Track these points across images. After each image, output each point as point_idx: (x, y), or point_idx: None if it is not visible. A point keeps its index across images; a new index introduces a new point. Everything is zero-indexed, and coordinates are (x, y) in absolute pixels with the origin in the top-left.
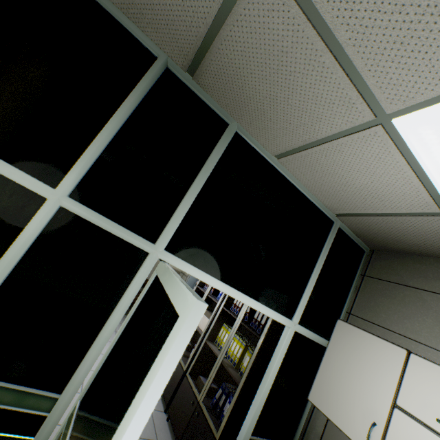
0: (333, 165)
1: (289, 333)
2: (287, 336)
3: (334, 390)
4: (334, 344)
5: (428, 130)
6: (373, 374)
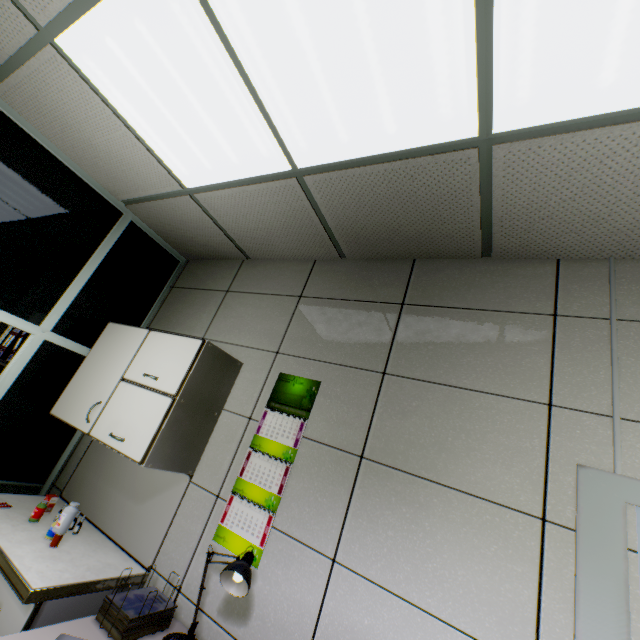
0: (58, 109)
1: (33, 342)
2: (29, 345)
3: (79, 391)
4: (96, 348)
5: (92, 63)
6: (118, 361)
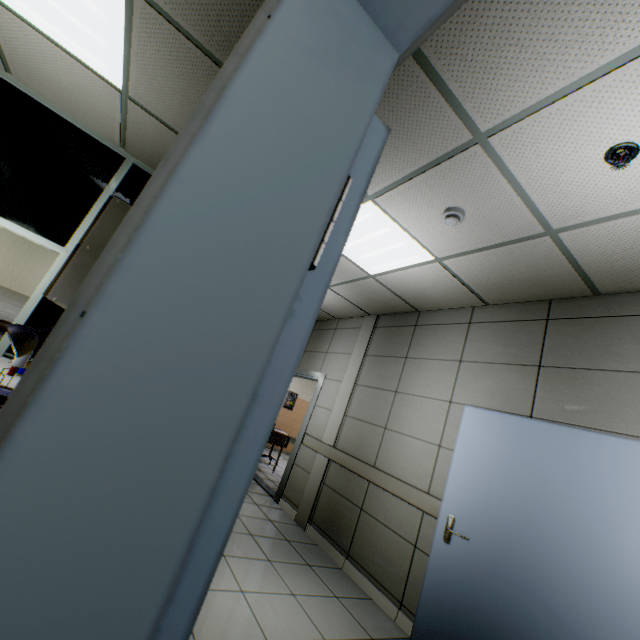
0: (33, 63)
1: (60, 259)
2: (57, 261)
3: None
4: None
5: None
6: None
